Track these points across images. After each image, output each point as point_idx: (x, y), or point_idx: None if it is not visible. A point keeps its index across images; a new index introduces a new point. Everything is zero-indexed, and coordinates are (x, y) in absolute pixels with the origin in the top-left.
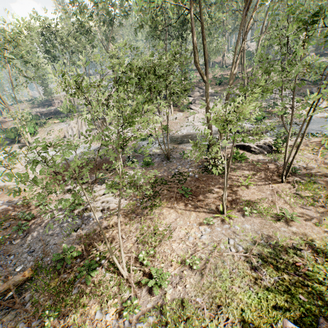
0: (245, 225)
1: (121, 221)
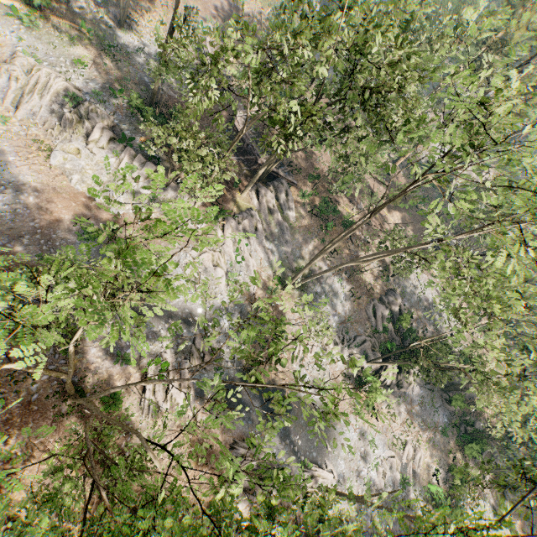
0: None
1: None
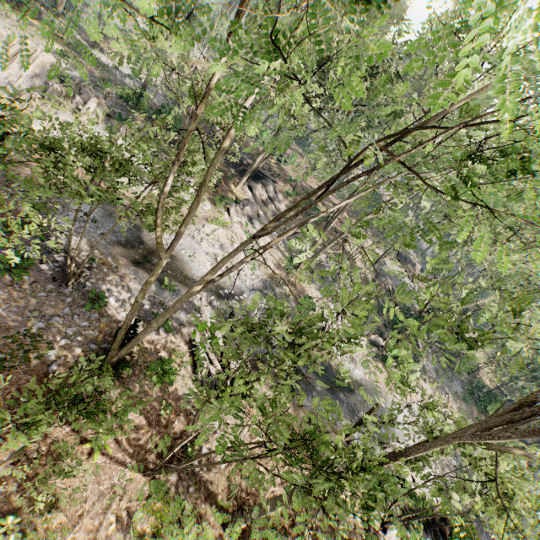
0: None
1: None
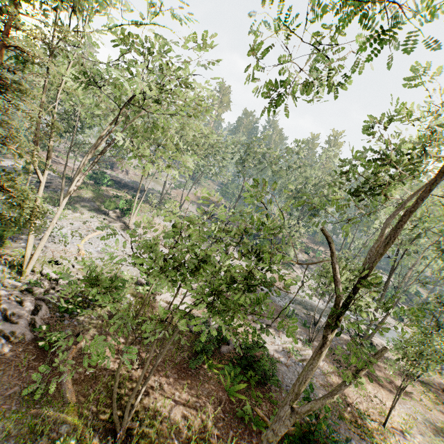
0: (416, 408)
1: (338, 380)
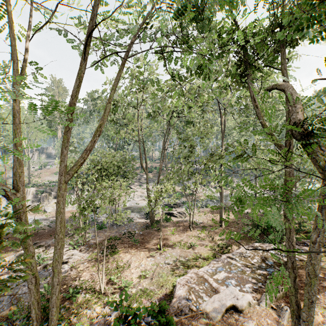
0: (173, 253)
1: (88, 266)
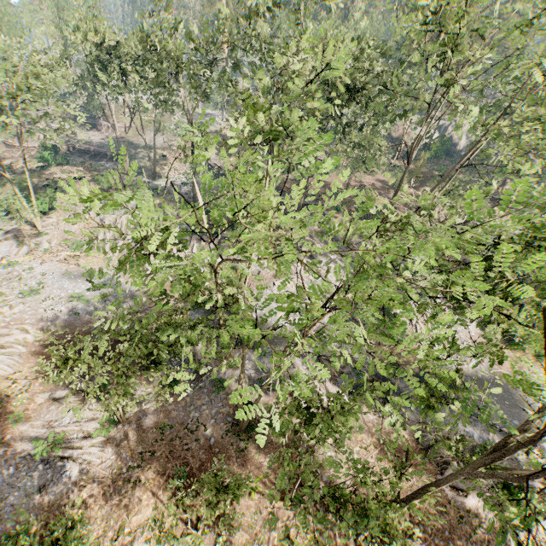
0: None
1: (94, 495)
